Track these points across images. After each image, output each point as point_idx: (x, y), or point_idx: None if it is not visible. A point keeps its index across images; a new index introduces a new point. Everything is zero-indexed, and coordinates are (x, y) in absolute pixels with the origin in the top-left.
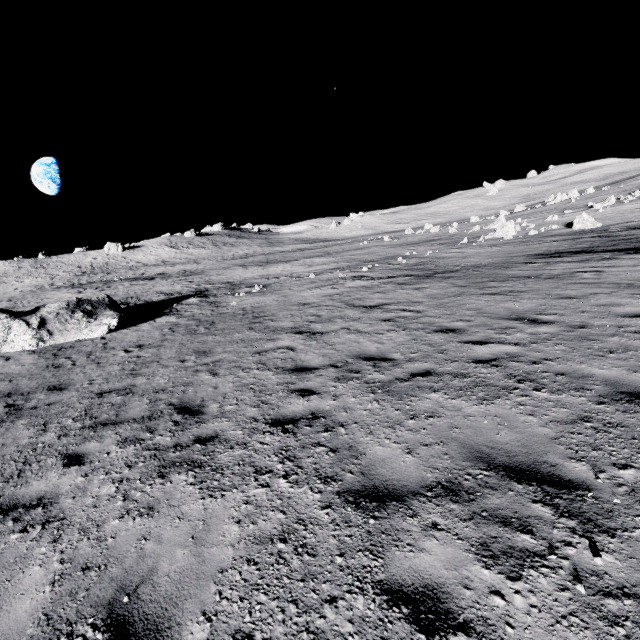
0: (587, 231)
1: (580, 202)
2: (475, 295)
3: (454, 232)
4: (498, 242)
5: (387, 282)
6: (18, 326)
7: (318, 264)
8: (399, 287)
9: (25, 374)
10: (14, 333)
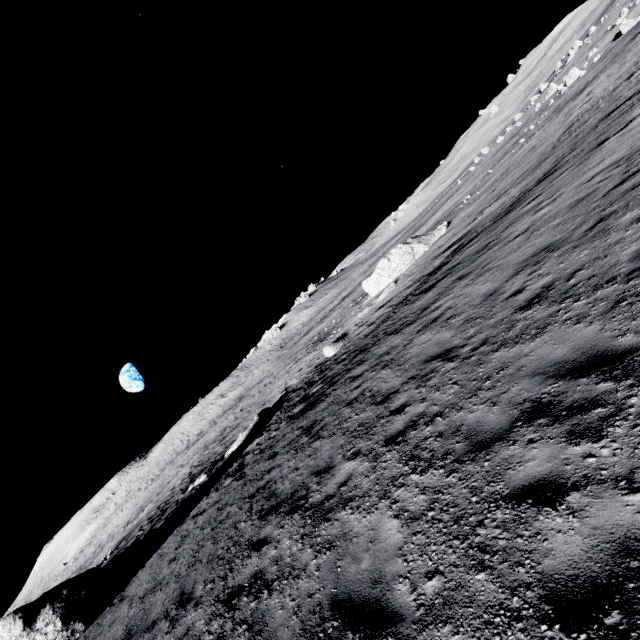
0: (637, 24)
1: (597, 36)
2: (634, 49)
3: (521, 123)
4: (581, 78)
5: (561, 111)
6: (414, 245)
7: (467, 187)
8: (577, 98)
9: (466, 220)
10: (415, 248)
